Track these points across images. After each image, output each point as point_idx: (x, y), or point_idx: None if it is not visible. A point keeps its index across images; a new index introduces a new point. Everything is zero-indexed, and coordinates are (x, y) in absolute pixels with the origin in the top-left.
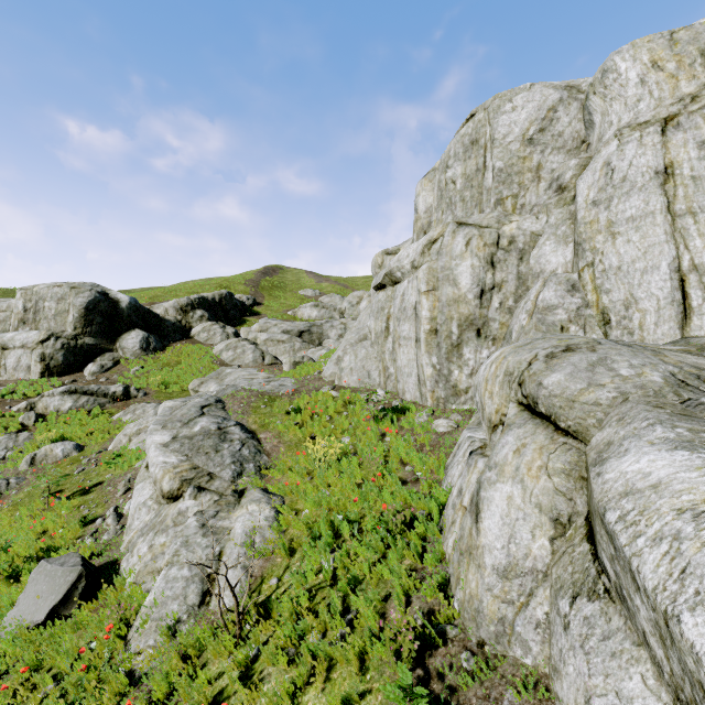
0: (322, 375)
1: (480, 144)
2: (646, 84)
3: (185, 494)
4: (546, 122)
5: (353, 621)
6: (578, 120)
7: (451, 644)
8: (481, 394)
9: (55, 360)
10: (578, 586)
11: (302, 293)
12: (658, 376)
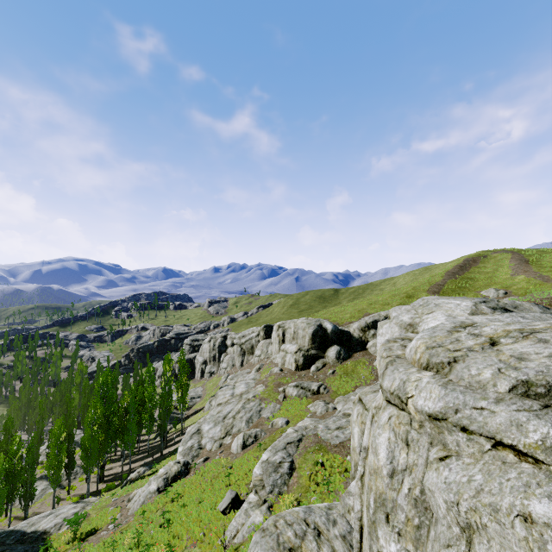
0: None
1: None
2: None
3: (252, 491)
4: None
5: None
6: None
7: None
8: None
9: (300, 362)
10: None
11: (483, 294)
12: None
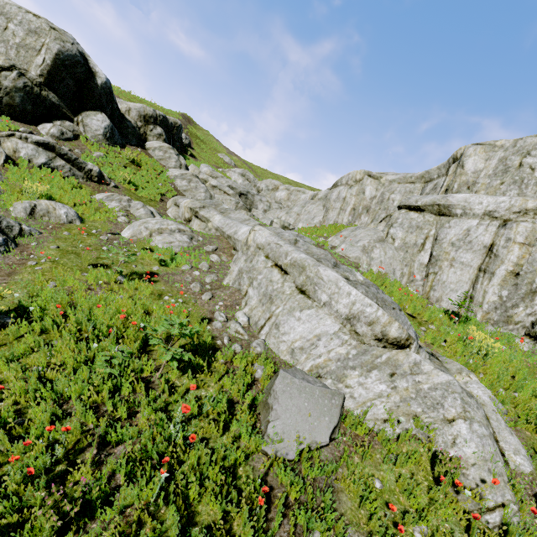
0: (341, 253)
1: None
2: None
3: (412, 346)
4: None
5: None
6: None
7: None
8: None
9: (10, 98)
10: None
11: (220, 156)
12: None
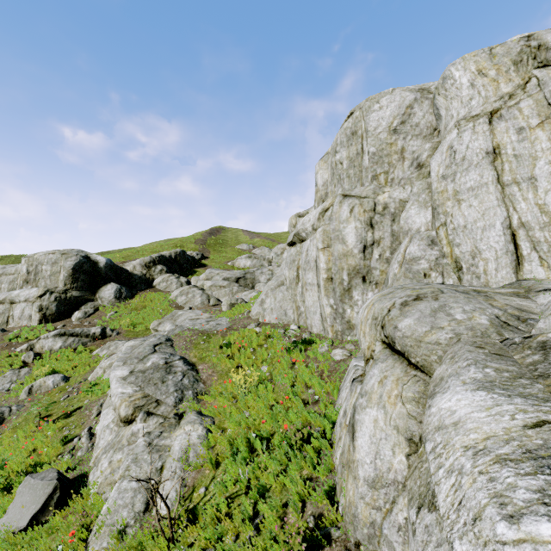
0: (250, 314)
1: (358, 135)
2: (475, 86)
3: (137, 418)
4: (406, 117)
5: (260, 525)
6: (430, 114)
7: (334, 545)
8: (359, 333)
9: (50, 310)
10: (422, 498)
11: (239, 247)
12: (485, 319)
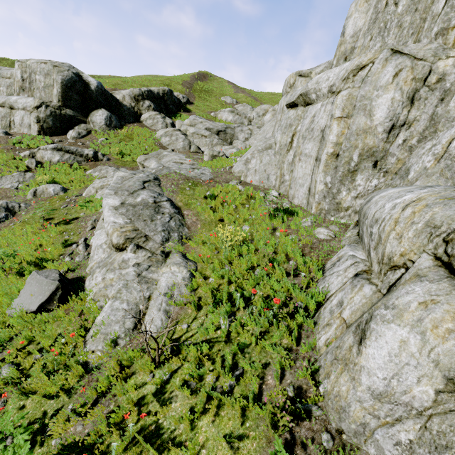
0: (232, 170)
1: None
2: None
3: (128, 248)
4: None
5: (239, 376)
6: None
7: (314, 421)
8: (384, 231)
9: (47, 123)
10: None
11: (223, 99)
12: None
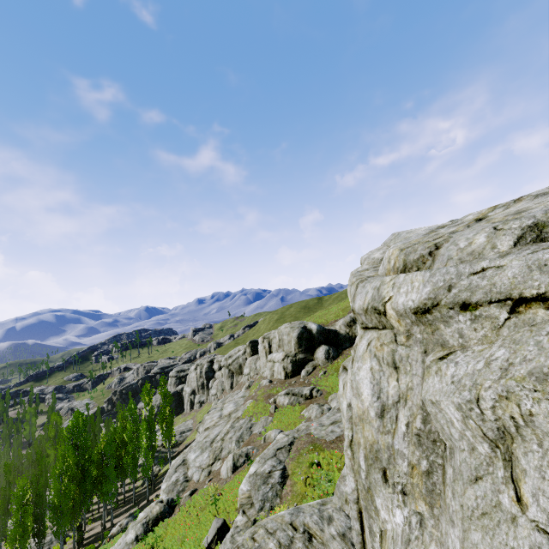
0: None
1: None
2: None
3: (239, 512)
4: None
5: None
6: None
7: None
8: None
9: (288, 369)
10: None
11: None
12: None
